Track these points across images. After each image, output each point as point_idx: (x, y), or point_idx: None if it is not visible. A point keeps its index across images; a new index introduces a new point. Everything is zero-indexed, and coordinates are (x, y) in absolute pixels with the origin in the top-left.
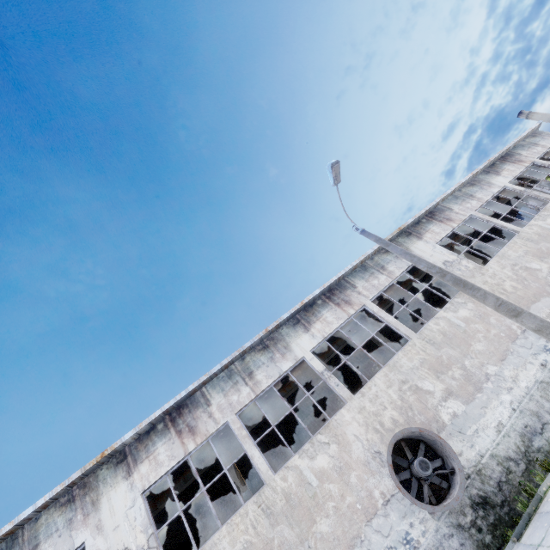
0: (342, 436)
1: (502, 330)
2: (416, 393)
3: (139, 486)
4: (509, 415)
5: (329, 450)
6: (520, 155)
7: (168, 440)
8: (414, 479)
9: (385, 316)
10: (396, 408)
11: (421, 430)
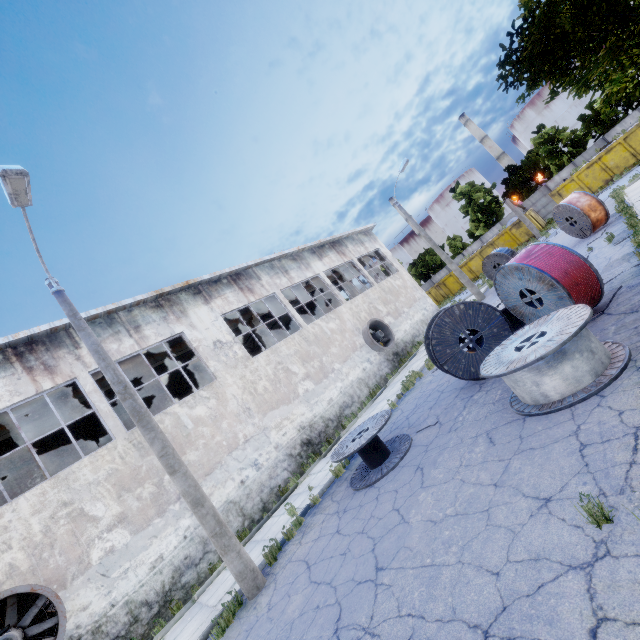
0: None
1: (227, 437)
2: (75, 521)
3: None
4: (176, 545)
5: None
6: (346, 248)
7: None
8: None
9: (97, 401)
10: (28, 547)
11: (34, 589)
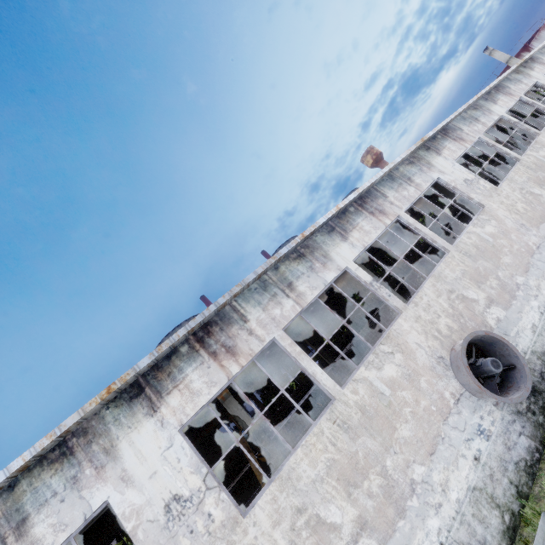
0: None
1: None
2: None
3: (450, 159)
4: None
5: (543, 150)
6: None
7: (450, 142)
8: None
9: (536, 103)
10: None
11: None
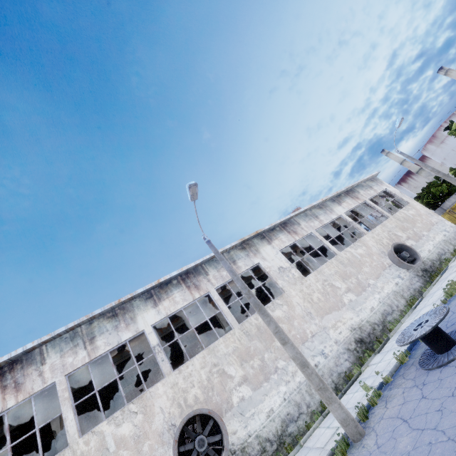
0: (150, 407)
1: (299, 332)
2: (221, 376)
3: None
4: (280, 403)
5: (135, 419)
6: (358, 193)
7: None
8: (195, 451)
9: (221, 305)
10: (202, 387)
11: (210, 412)
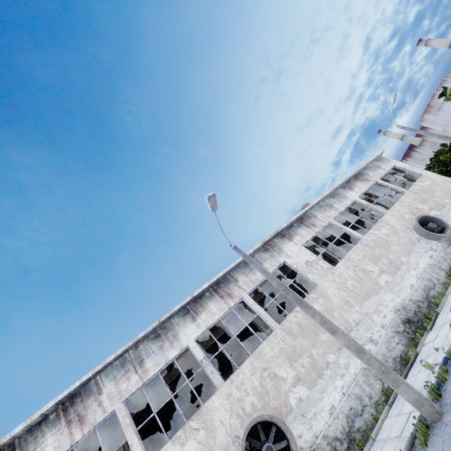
0: (210, 421)
1: (342, 323)
2: (273, 379)
3: None
4: (340, 399)
5: (198, 436)
6: (368, 175)
7: (57, 430)
8: None
9: (257, 309)
10: (256, 394)
11: (271, 417)
